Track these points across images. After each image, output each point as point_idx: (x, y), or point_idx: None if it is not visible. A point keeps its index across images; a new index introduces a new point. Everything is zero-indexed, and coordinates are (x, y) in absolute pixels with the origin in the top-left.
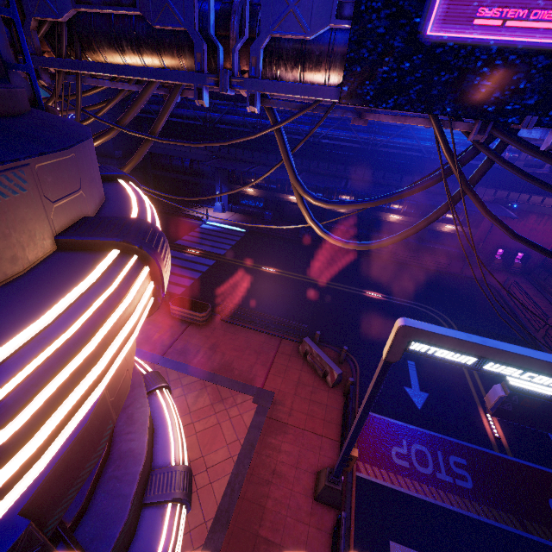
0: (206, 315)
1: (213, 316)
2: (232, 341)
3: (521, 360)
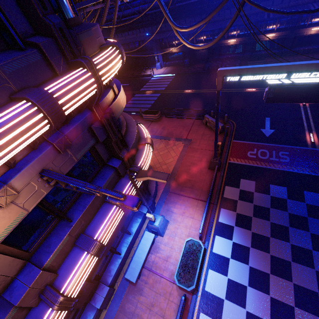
0: (158, 115)
1: (162, 116)
2: (171, 124)
3: (268, 69)
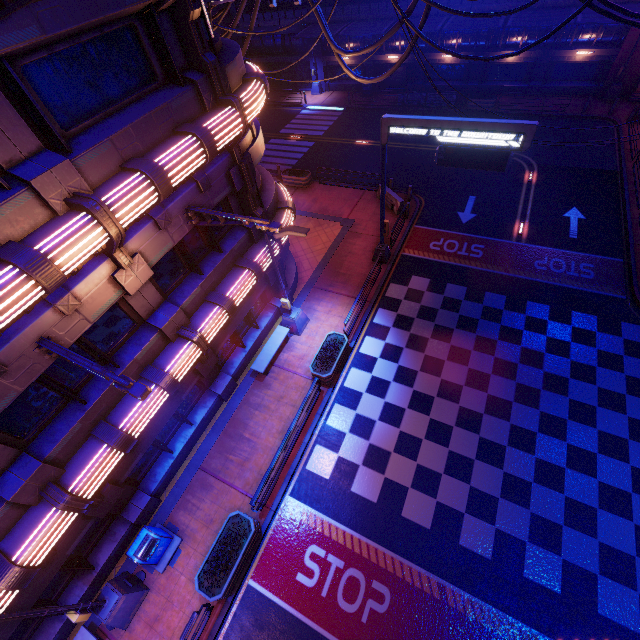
0: (308, 179)
1: (314, 182)
2: (327, 195)
3: (437, 124)
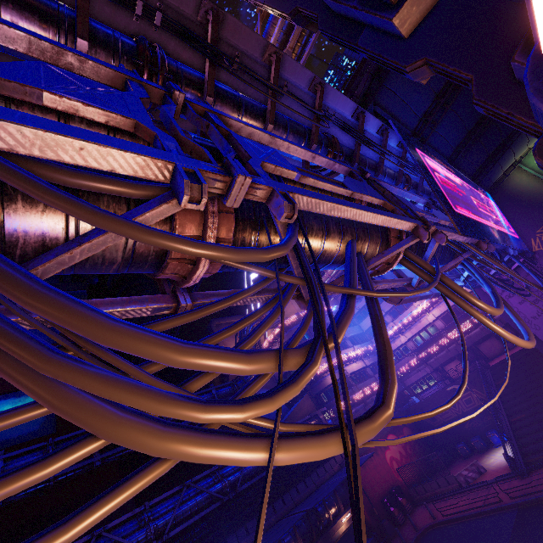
0: None
1: None
2: None
3: None
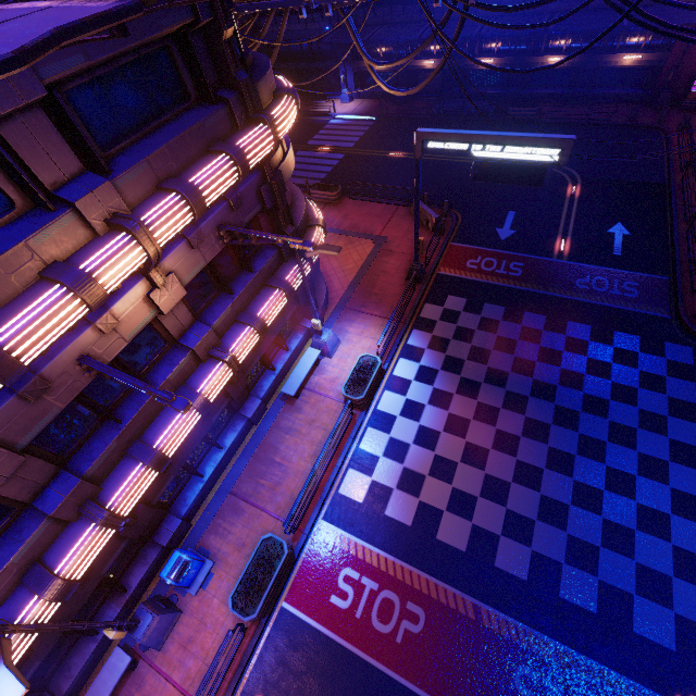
0: (338, 194)
1: (344, 197)
2: (359, 211)
3: (473, 138)
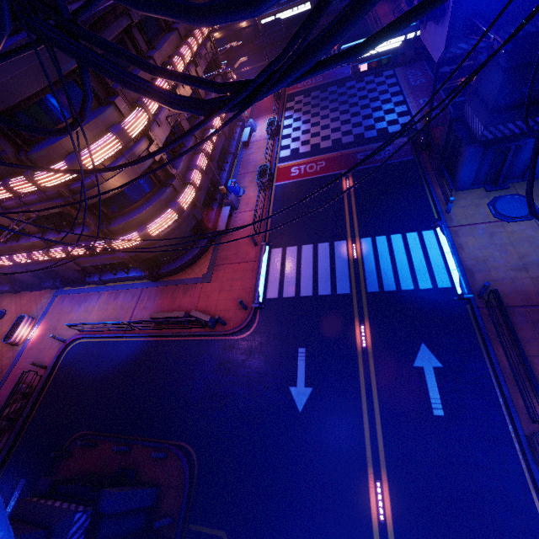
0: None
1: None
2: None
3: (278, 11)
